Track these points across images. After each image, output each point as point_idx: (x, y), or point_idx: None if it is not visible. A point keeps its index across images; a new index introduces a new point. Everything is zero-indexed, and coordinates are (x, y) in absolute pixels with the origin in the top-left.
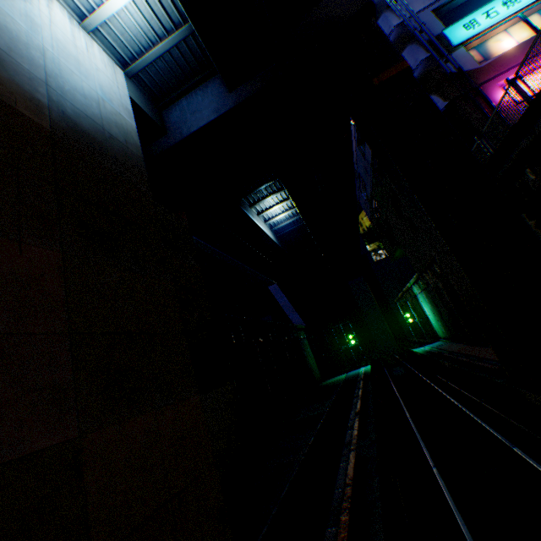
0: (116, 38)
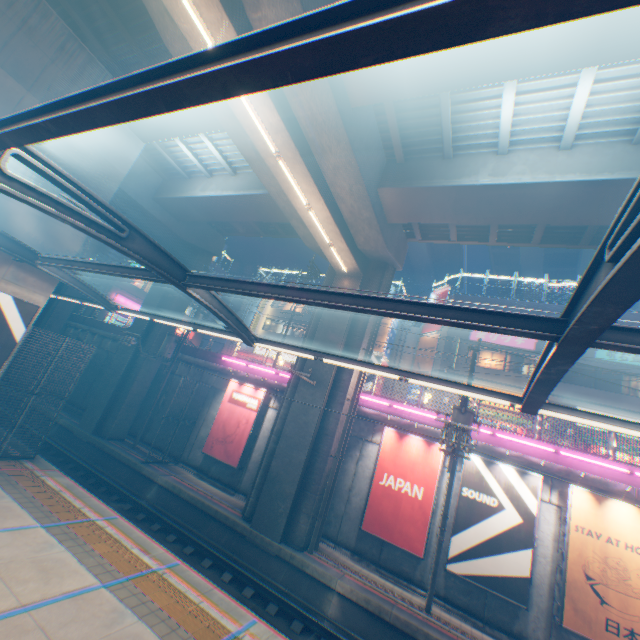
0: None
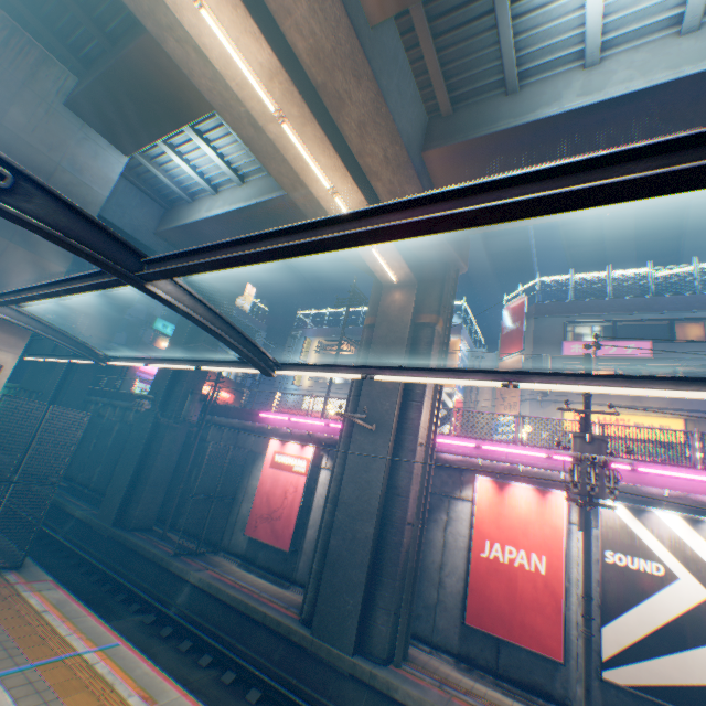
0: None
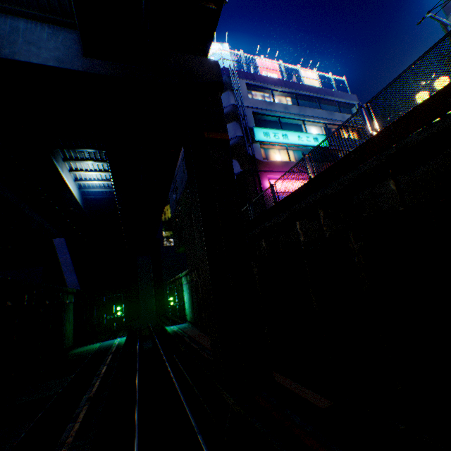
0: None
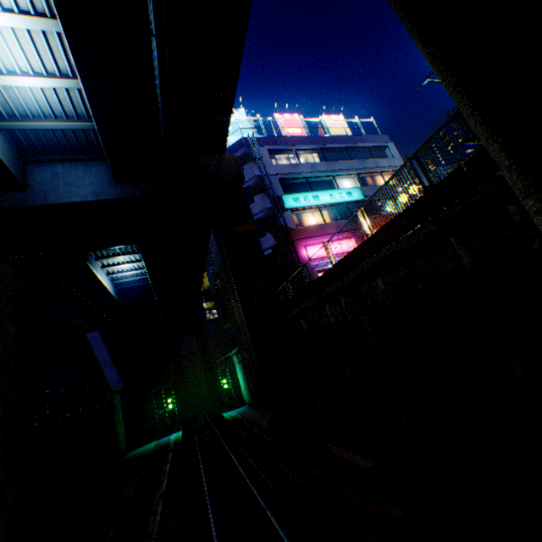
0: (1, 95)
